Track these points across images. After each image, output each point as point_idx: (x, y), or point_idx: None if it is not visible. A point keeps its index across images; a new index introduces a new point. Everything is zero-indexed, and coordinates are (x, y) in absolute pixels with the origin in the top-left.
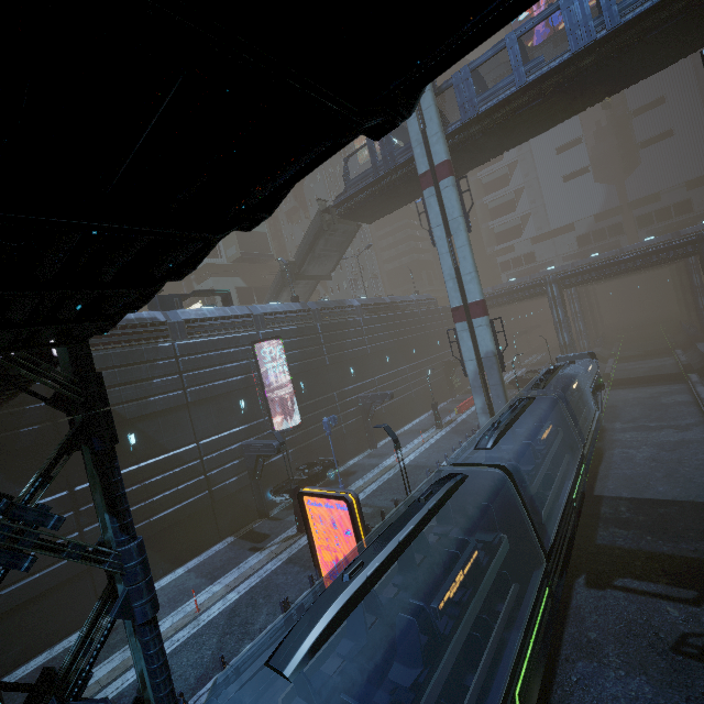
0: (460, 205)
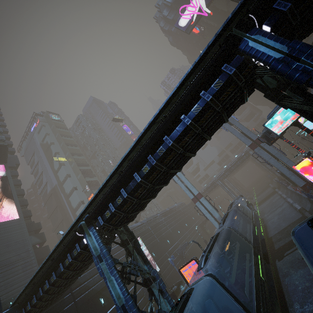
0: None
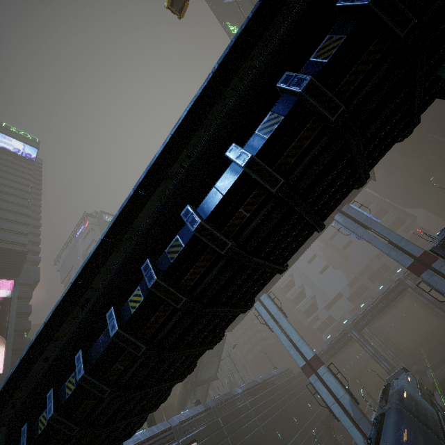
0: (275, 305)
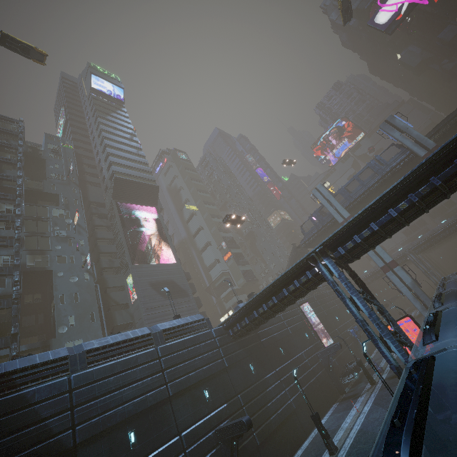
0: None
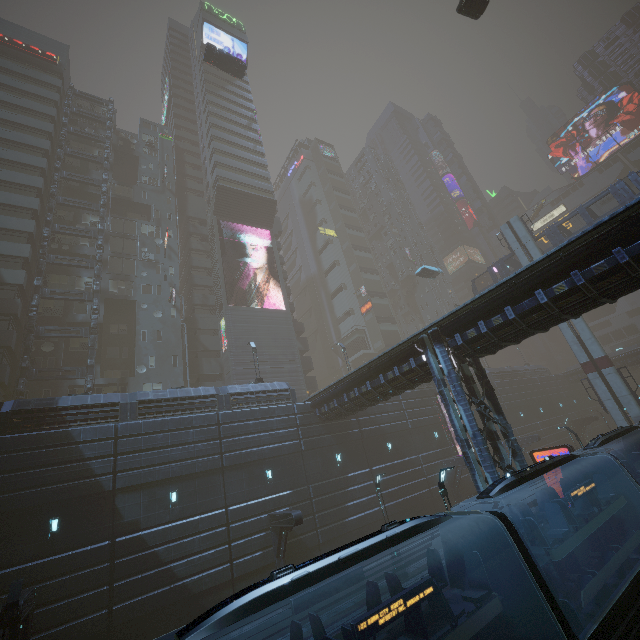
0: None
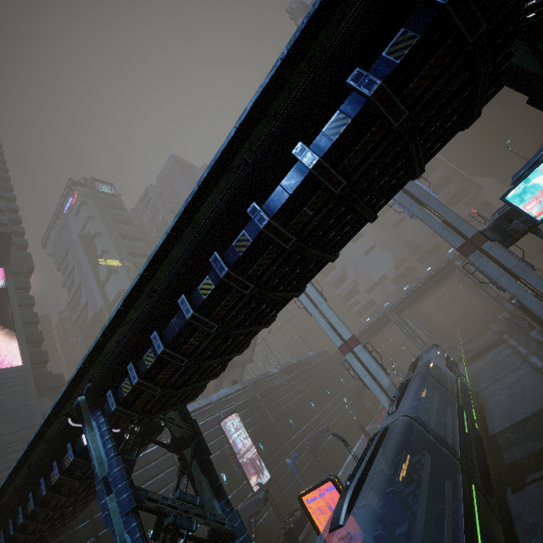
0: (315, 290)
